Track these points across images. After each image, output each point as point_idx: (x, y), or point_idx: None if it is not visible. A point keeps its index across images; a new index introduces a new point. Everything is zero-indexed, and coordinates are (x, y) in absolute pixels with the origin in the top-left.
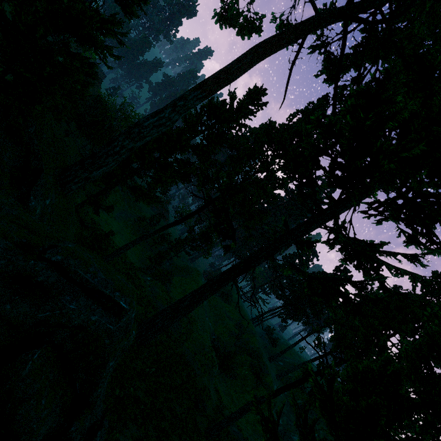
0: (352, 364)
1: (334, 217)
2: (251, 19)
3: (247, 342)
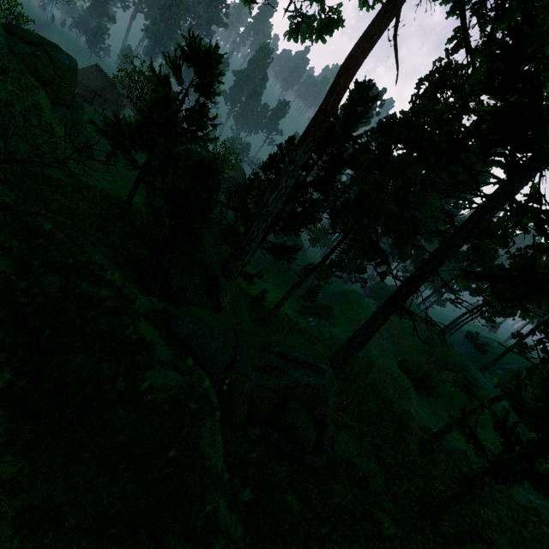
0: (542, 371)
1: (510, 199)
2: (327, 17)
3: (442, 356)
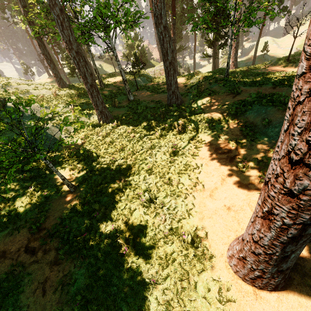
0: None
1: None
2: None
3: None
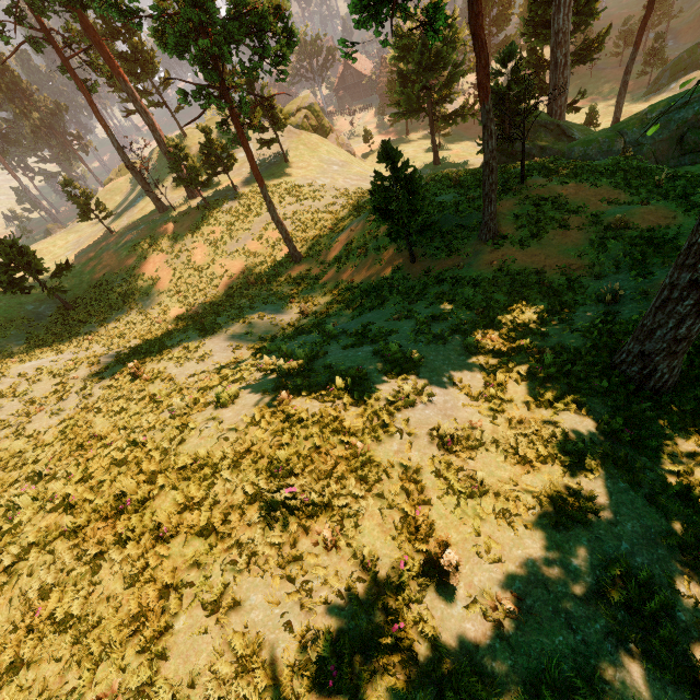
0: None
1: None
2: None
3: None
